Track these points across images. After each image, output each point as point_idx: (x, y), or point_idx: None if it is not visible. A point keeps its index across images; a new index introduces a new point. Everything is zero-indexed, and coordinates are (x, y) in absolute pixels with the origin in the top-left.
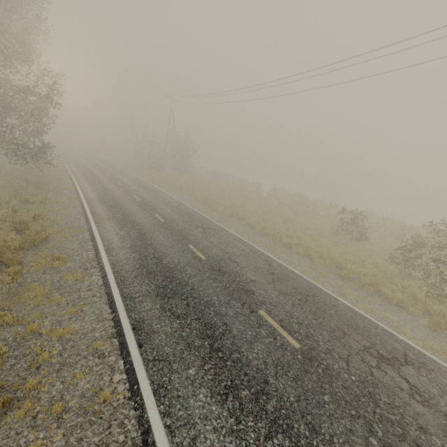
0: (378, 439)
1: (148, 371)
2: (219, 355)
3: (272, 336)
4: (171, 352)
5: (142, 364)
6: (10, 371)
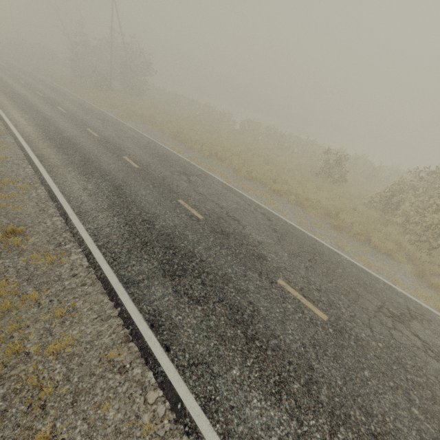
0: (417, 408)
1: (188, 382)
2: (257, 345)
3: (300, 310)
4: (205, 351)
5: (178, 373)
6: (2, 421)
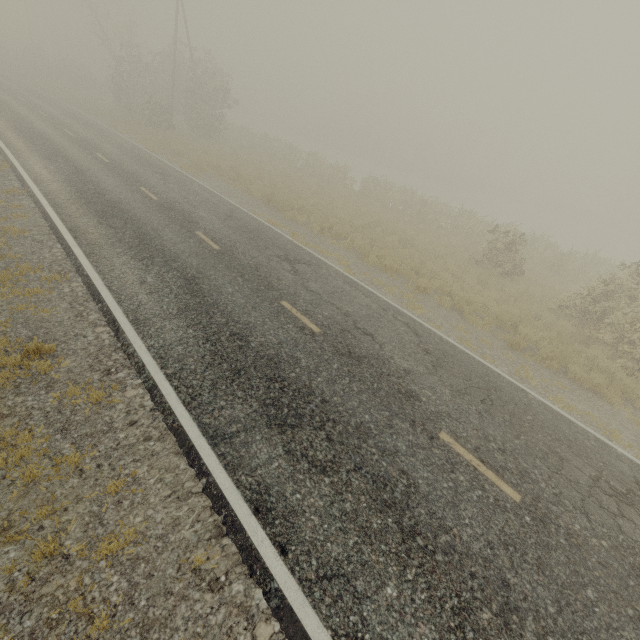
0: None
1: (318, 609)
2: (420, 544)
3: (478, 484)
4: (341, 554)
5: (302, 593)
6: None
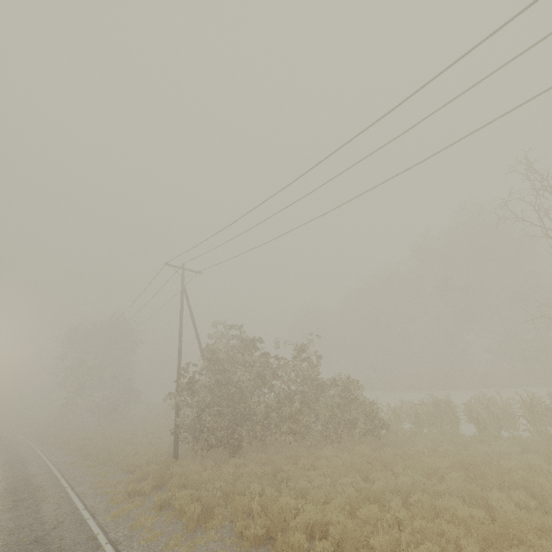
0: None
1: None
2: None
3: None
4: None
5: None
6: None
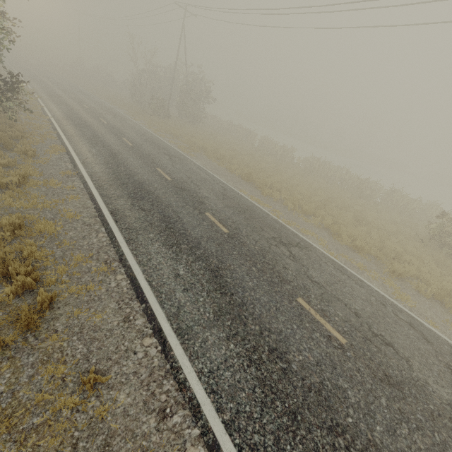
0: None
1: None
2: None
3: None
4: None
5: None
6: None
